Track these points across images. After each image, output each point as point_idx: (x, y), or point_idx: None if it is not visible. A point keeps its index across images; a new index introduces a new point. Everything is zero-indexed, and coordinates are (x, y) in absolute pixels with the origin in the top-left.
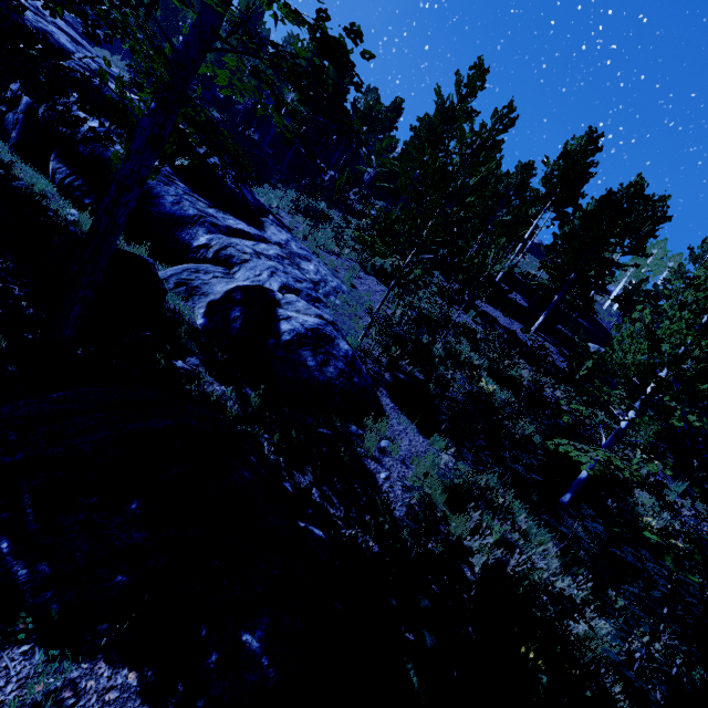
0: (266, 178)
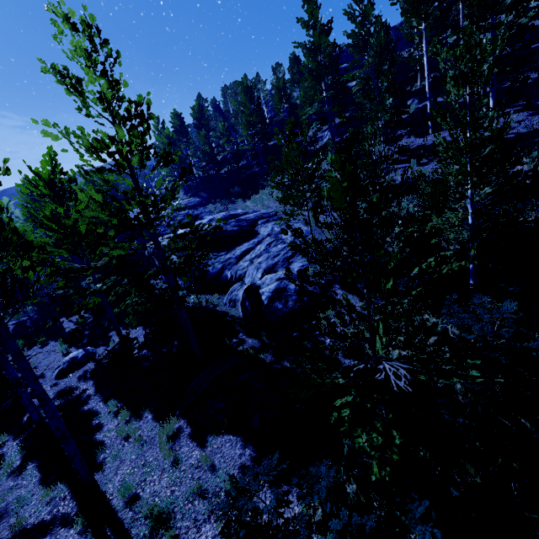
0: (259, 185)
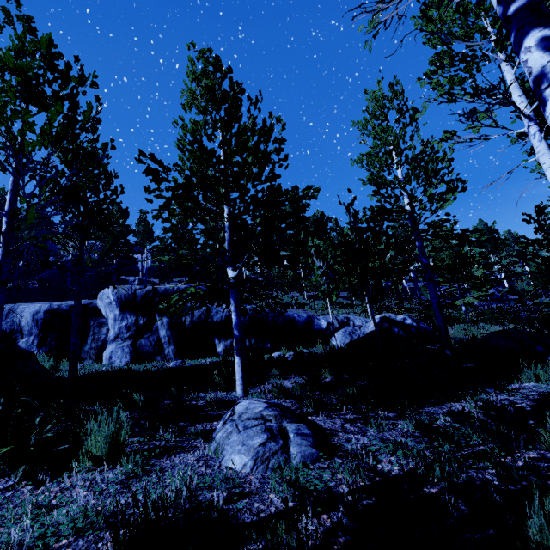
0: None
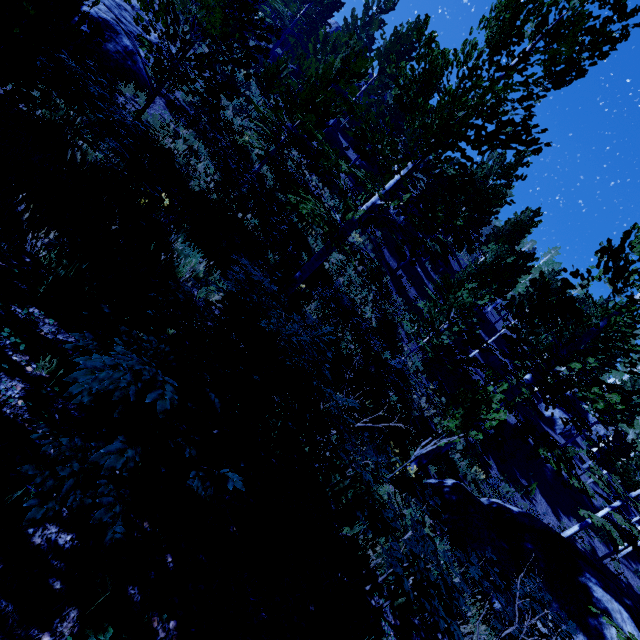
0: None
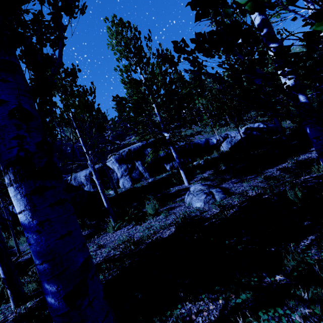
0: None
